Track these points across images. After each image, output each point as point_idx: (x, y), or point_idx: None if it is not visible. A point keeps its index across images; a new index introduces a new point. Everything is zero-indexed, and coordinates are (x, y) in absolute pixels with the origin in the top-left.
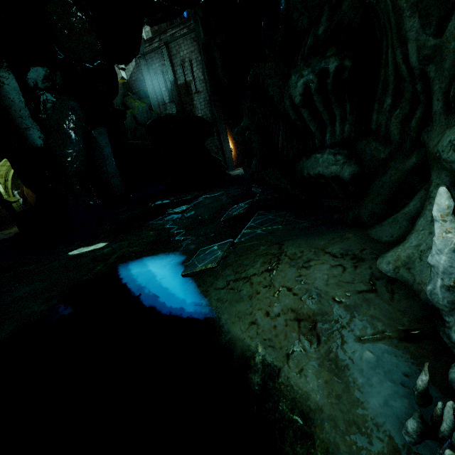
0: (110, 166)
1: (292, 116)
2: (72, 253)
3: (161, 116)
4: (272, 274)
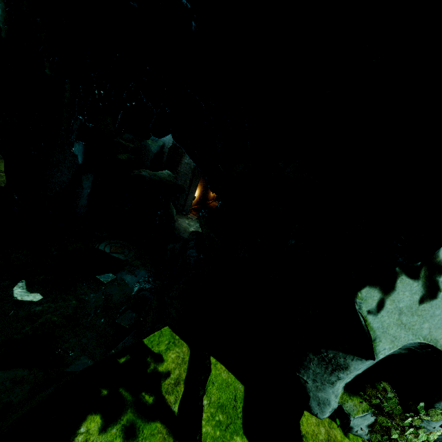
0: (82, 201)
1: None
2: (17, 296)
3: (143, 176)
4: None
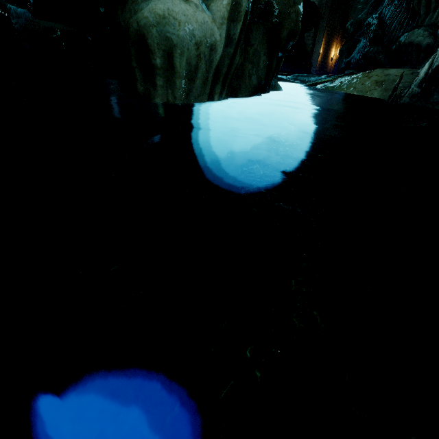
0: None
1: (415, 1)
2: None
3: None
4: (369, 73)
